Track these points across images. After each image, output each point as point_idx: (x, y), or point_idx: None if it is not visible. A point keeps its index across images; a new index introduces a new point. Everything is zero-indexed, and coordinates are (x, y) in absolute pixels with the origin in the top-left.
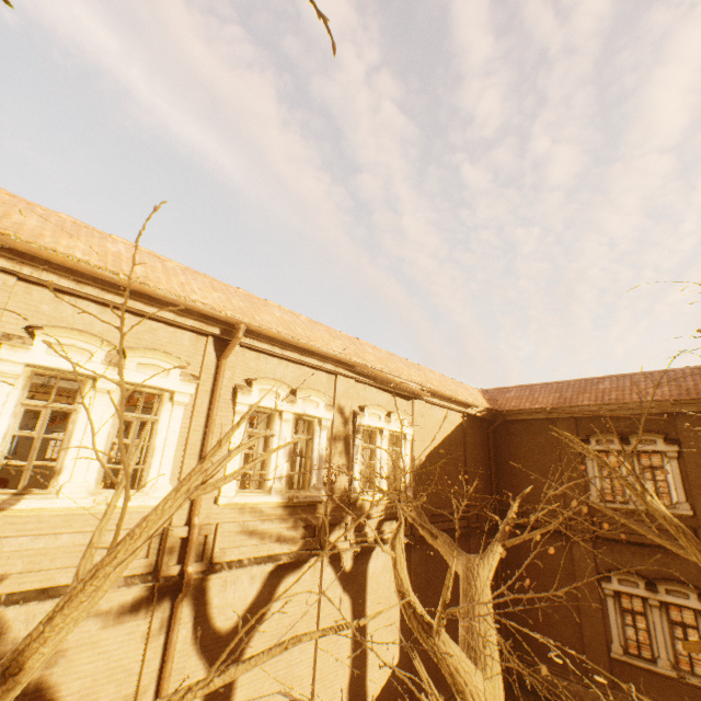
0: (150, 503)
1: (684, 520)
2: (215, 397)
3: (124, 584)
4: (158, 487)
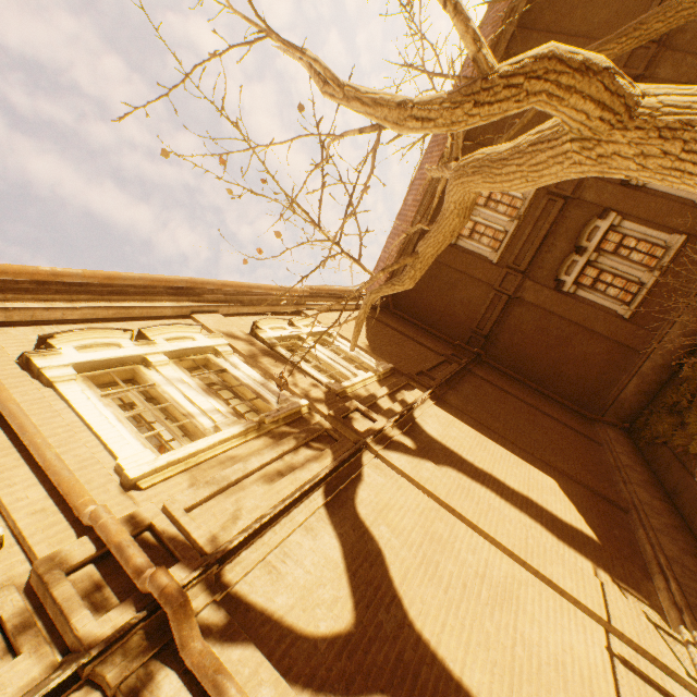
0: None
1: (538, 198)
2: None
3: None
4: None
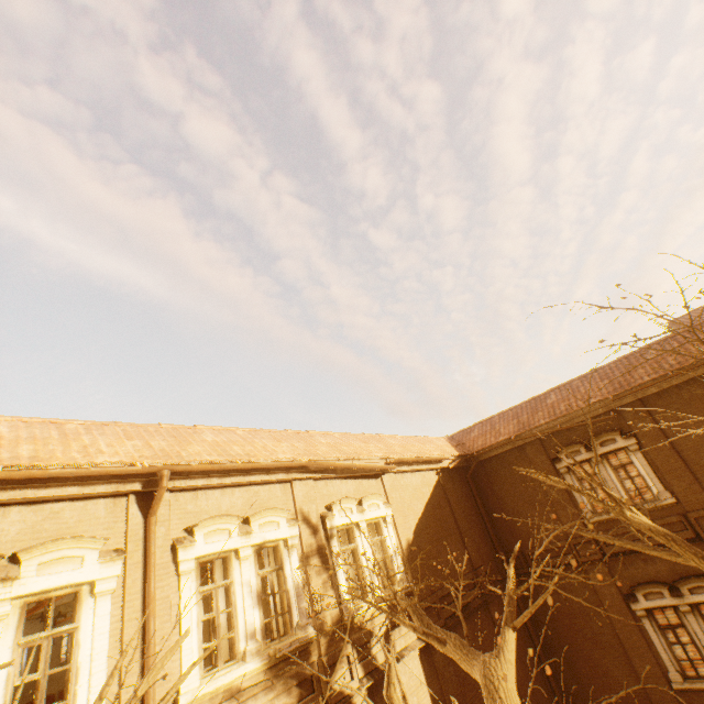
0: None
1: (671, 509)
2: (149, 566)
3: None
4: None
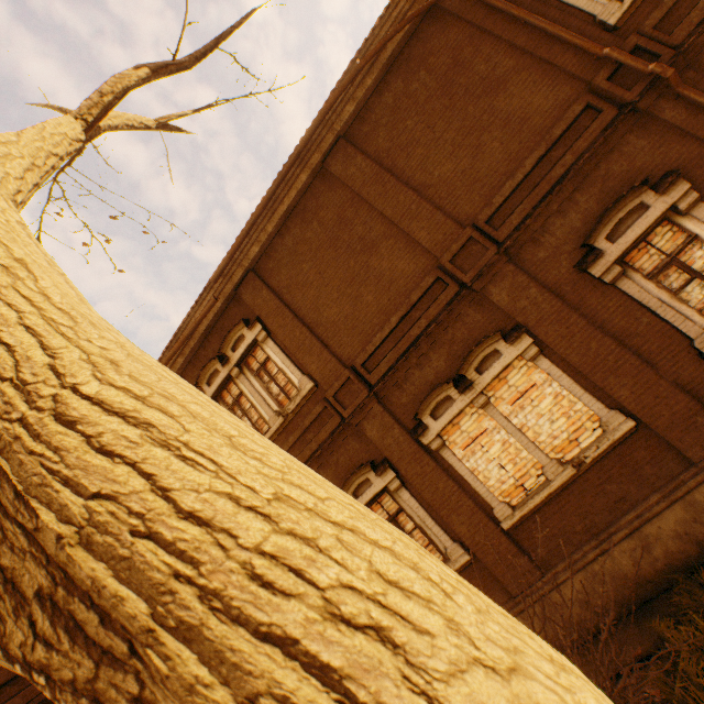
0: None
1: (316, 397)
2: None
3: None
4: None
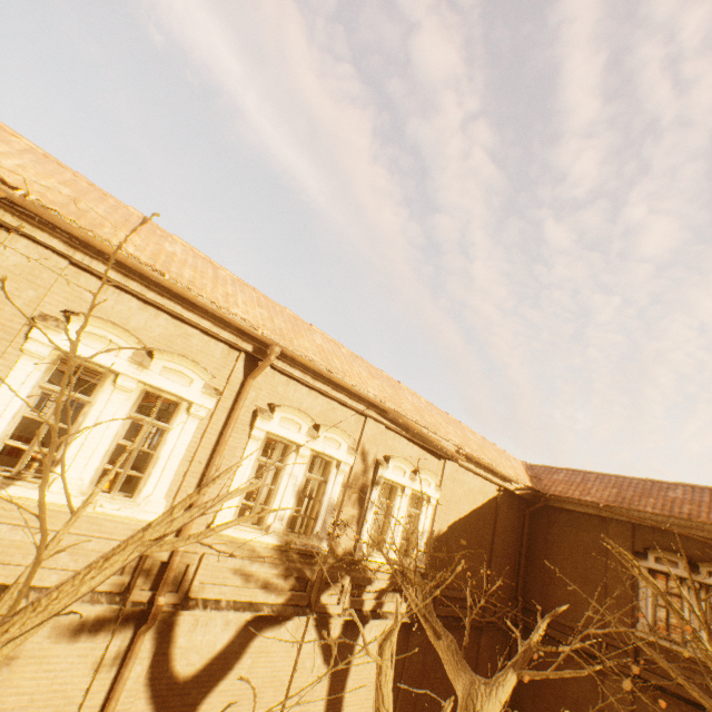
0: (139, 516)
1: None
2: (232, 416)
3: (89, 599)
4: (151, 501)
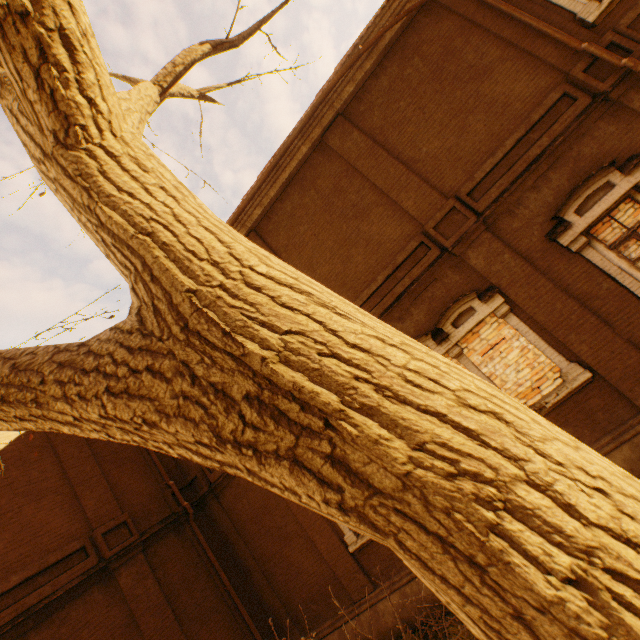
0: None
1: None
2: None
3: None
4: None
